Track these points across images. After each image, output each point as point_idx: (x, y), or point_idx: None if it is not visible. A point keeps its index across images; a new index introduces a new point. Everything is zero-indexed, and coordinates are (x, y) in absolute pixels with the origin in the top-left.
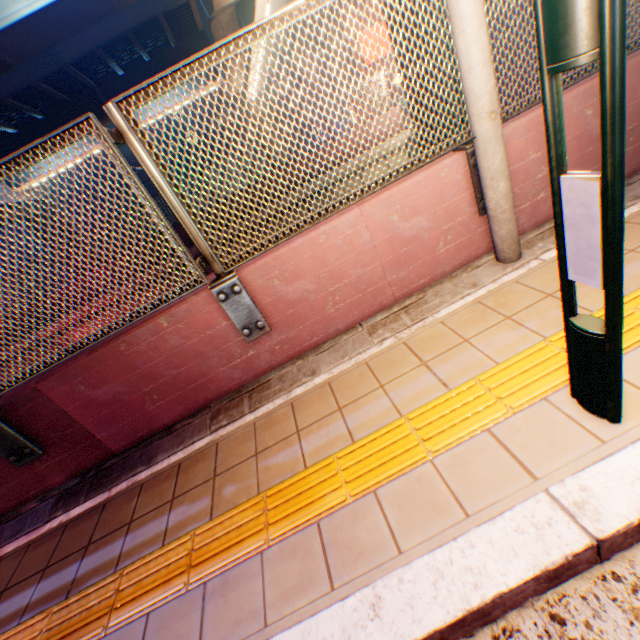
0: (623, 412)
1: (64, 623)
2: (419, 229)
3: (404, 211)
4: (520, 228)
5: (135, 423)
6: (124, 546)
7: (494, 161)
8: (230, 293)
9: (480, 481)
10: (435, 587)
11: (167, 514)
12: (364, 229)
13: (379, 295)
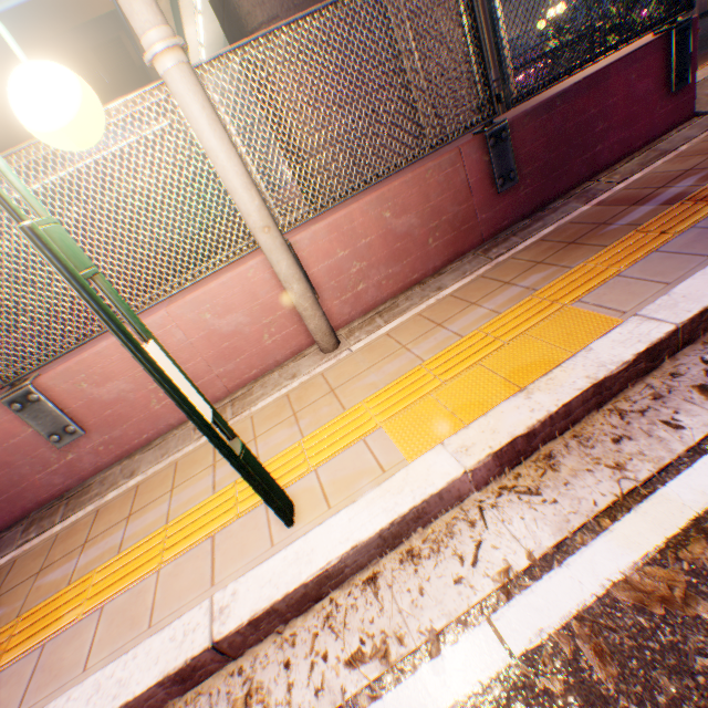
0: (301, 515)
1: None
2: (239, 324)
3: (217, 309)
4: (348, 316)
5: None
6: None
7: (282, 267)
8: (26, 401)
9: (178, 590)
10: (88, 702)
11: None
12: (176, 328)
13: (210, 388)
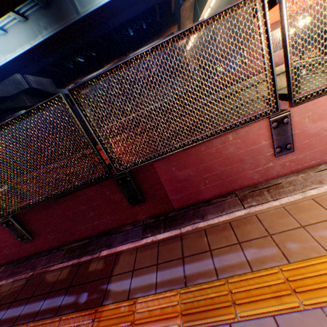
0: None
1: (194, 302)
2: None
3: None
4: None
5: (190, 194)
6: (214, 264)
7: None
8: (280, 123)
9: None
10: None
11: (240, 251)
12: None
13: None
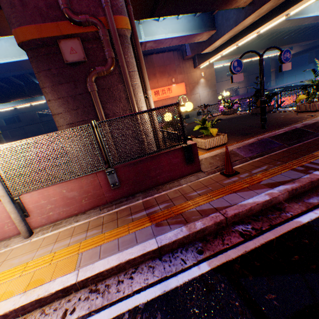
0: None
1: None
2: None
3: None
4: (45, 222)
5: None
6: None
7: (8, 208)
8: None
9: None
10: None
11: None
12: None
13: None
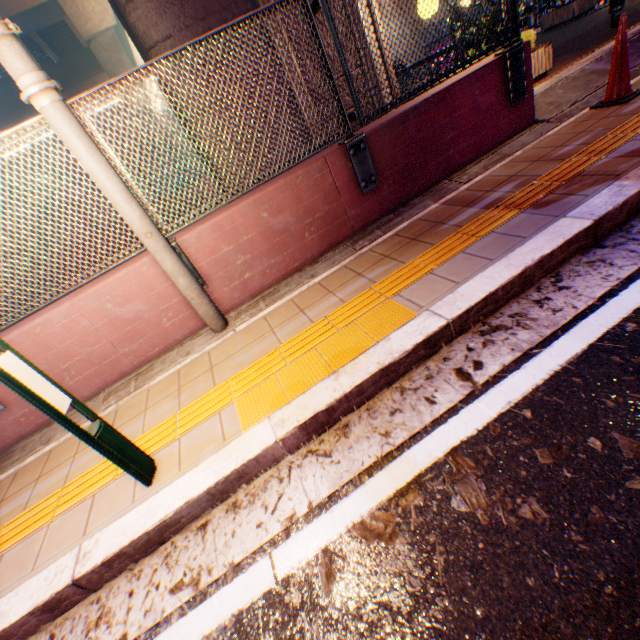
0: (160, 476)
1: None
2: (139, 311)
3: (118, 299)
4: (239, 300)
5: None
6: None
7: (167, 265)
8: None
9: (60, 540)
10: None
11: None
12: (82, 317)
13: (118, 365)
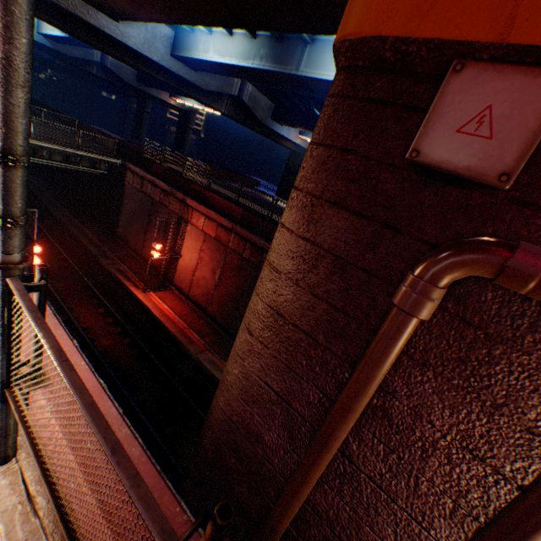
0: None
1: None
2: None
3: None
4: None
5: None
6: None
7: None
8: None
9: None
10: None
11: None
12: None
13: None
